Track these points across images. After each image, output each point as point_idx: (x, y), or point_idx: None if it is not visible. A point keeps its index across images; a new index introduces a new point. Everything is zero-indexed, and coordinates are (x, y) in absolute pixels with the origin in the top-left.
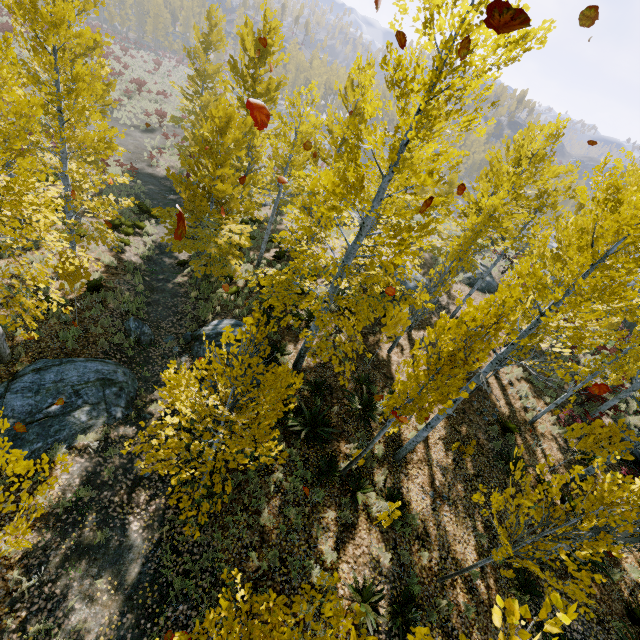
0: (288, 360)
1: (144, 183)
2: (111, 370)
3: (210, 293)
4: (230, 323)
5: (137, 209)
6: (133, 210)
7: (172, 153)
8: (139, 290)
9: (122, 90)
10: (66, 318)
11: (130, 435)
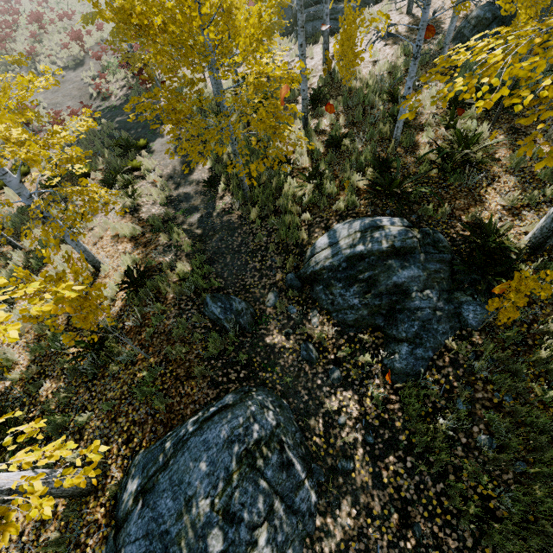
0: (518, 243)
1: (109, 120)
2: (244, 421)
3: (273, 200)
4: (355, 230)
5: (120, 150)
6: (117, 154)
7: (114, 72)
8: (187, 249)
9: (28, 39)
10: (127, 355)
11: (354, 532)
